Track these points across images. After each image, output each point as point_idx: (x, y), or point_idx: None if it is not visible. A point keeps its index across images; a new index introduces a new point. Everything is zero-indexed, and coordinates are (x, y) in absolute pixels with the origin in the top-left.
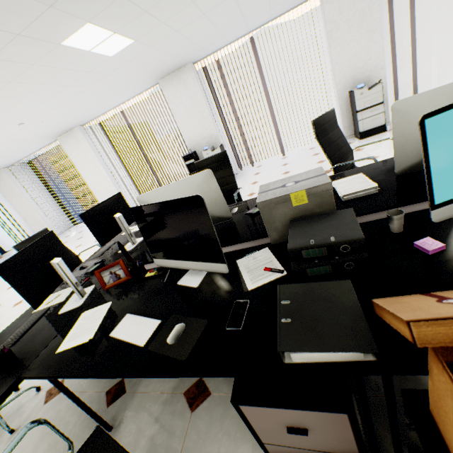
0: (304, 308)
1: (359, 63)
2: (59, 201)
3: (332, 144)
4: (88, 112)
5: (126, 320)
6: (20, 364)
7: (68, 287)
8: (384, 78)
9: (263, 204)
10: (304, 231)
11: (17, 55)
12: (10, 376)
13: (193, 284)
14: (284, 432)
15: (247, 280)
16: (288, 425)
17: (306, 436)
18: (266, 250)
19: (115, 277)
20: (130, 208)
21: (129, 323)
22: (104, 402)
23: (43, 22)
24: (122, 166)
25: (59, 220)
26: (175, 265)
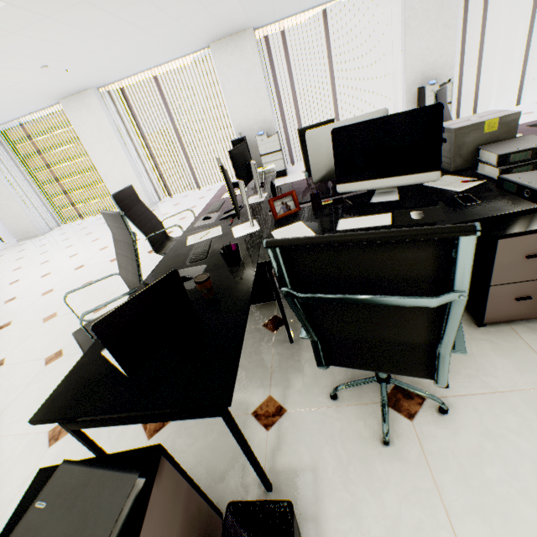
0: (536, 179)
1: (431, 59)
2: (44, 190)
3: (444, 119)
4: (118, 69)
5: (344, 221)
6: (242, 260)
7: (210, 229)
8: (452, 78)
9: (459, 130)
10: (500, 148)
11: None
12: (244, 266)
13: (392, 199)
14: (518, 264)
15: (450, 189)
16: (527, 253)
17: (535, 264)
18: (447, 176)
19: (285, 208)
20: (332, 129)
21: (352, 221)
22: (267, 331)
23: None
24: (141, 150)
25: (44, 215)
26: (368, 186)
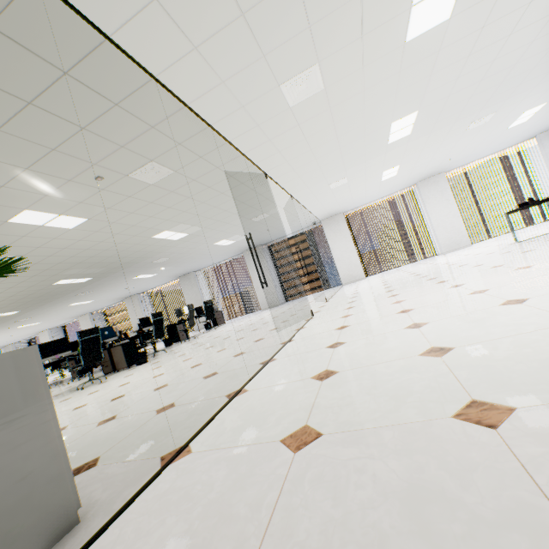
0: None
1: (138, 322)
2: None
3: None
4: (48, 327)
5: None
6: None
7: None
8: None
9: None
10: None
11: (3, 331)
12: None
13: None
14: None
15: None
16: None
17: None
18: None
19: None
20: None
21: None
22: None
23: (8, 329)
24: None
25: None
26: None
